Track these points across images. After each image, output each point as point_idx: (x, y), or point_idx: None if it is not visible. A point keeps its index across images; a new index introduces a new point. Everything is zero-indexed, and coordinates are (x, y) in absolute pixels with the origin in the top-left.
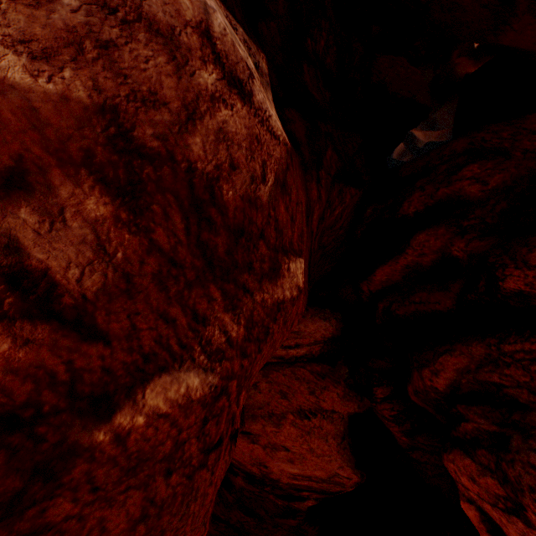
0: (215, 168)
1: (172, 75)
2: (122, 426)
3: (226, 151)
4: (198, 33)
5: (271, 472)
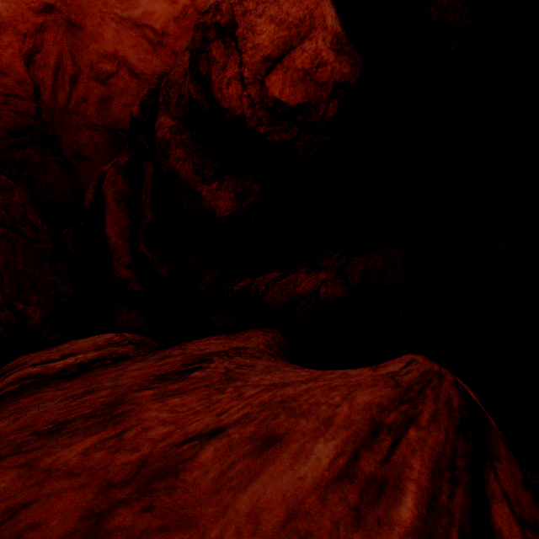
0: None
1: None
2: None
3: None
4: None
5: None
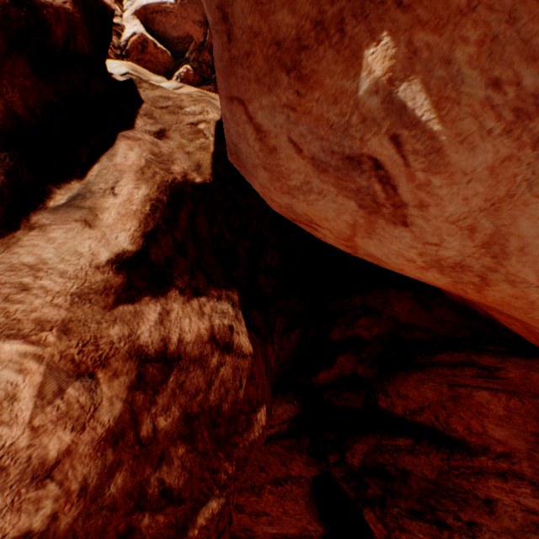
0: (220, 399)
1: (202, 374)
2: (191, 536)
3: (224, 387)
4: (210, 341)
5: (256, 535)
